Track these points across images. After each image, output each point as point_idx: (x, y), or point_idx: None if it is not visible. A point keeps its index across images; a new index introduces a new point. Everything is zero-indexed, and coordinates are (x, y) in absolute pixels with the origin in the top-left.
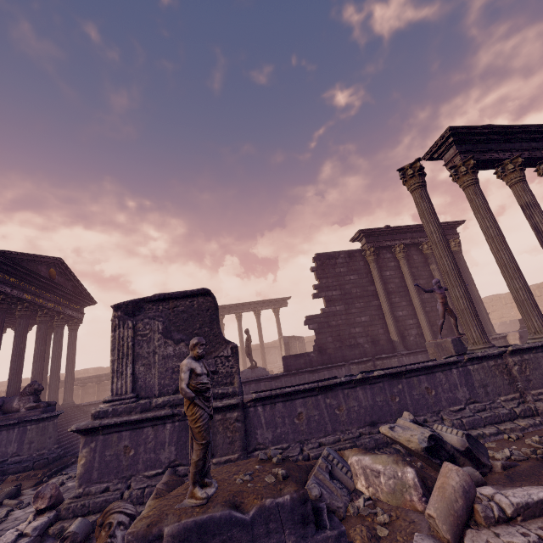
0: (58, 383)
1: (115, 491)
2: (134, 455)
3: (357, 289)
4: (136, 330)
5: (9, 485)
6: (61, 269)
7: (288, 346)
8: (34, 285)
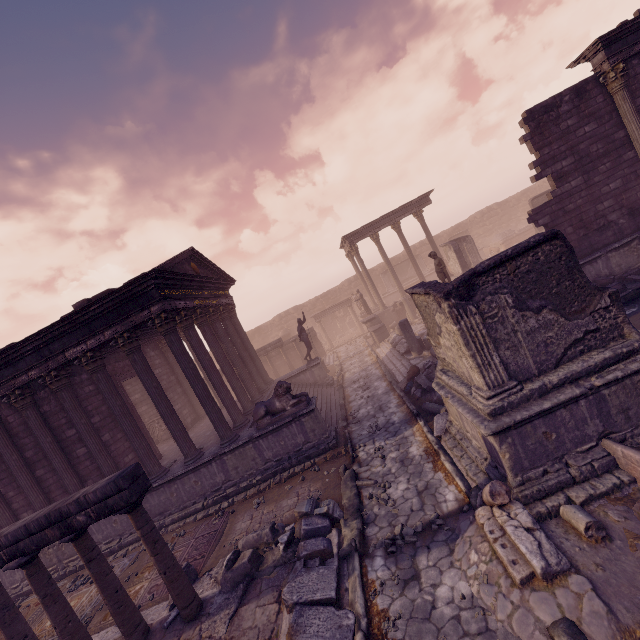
0: (255, 370)
1: (558, 472)
2: (556, 437)
3: (598, 145)
4: (480, 314)
5: (328, 467)
6: (196, 259)
7: (460, 253)
8: (192, 288)
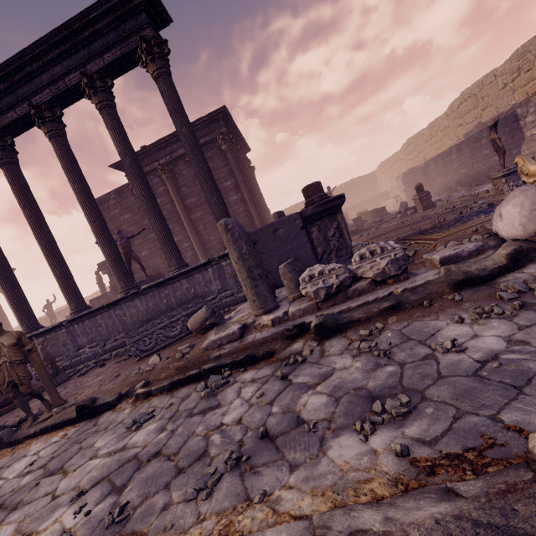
0: None
1: None
2: None
3: (133, 227)
4: None
5: None
6: None
7: None
8: None
